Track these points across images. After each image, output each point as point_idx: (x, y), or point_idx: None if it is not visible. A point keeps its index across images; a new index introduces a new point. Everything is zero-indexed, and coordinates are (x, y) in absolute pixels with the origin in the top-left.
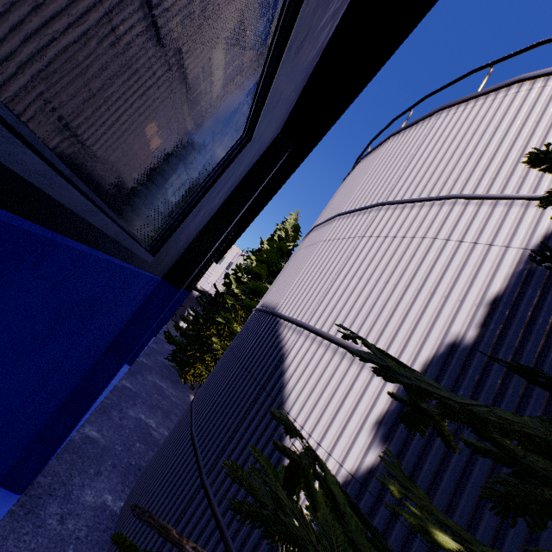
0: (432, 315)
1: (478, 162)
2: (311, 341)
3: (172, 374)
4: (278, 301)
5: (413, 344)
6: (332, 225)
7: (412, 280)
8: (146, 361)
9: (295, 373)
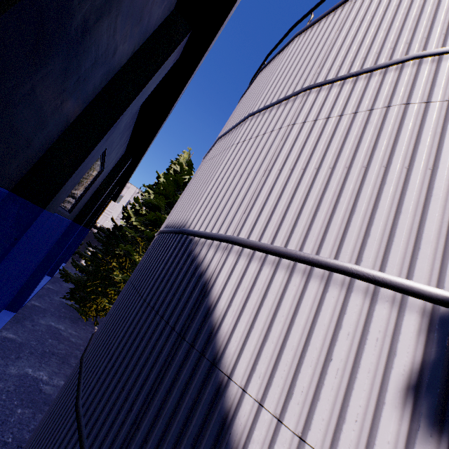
0: (446, 197)
1: (434, 19)
2: (248, 260)
3: (72, 313)
4: (187, 217)
5: (430, 244)
6: (244, 126)
7: (392, 157)
8: (38, 304)
9: (230, 308)
